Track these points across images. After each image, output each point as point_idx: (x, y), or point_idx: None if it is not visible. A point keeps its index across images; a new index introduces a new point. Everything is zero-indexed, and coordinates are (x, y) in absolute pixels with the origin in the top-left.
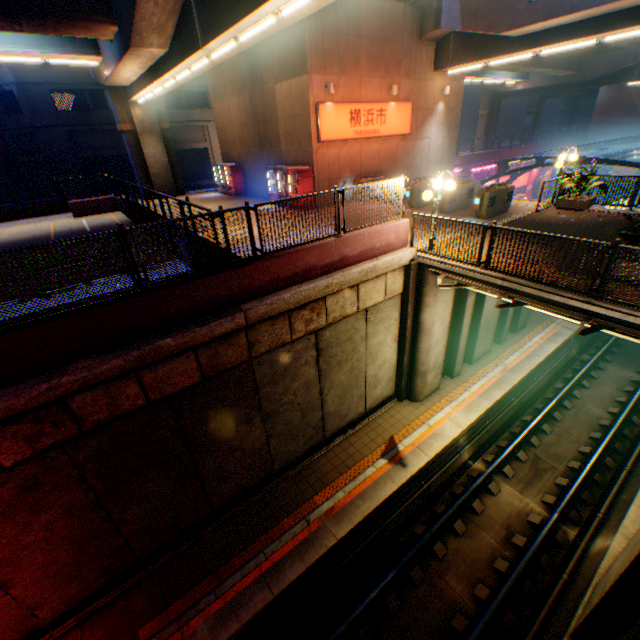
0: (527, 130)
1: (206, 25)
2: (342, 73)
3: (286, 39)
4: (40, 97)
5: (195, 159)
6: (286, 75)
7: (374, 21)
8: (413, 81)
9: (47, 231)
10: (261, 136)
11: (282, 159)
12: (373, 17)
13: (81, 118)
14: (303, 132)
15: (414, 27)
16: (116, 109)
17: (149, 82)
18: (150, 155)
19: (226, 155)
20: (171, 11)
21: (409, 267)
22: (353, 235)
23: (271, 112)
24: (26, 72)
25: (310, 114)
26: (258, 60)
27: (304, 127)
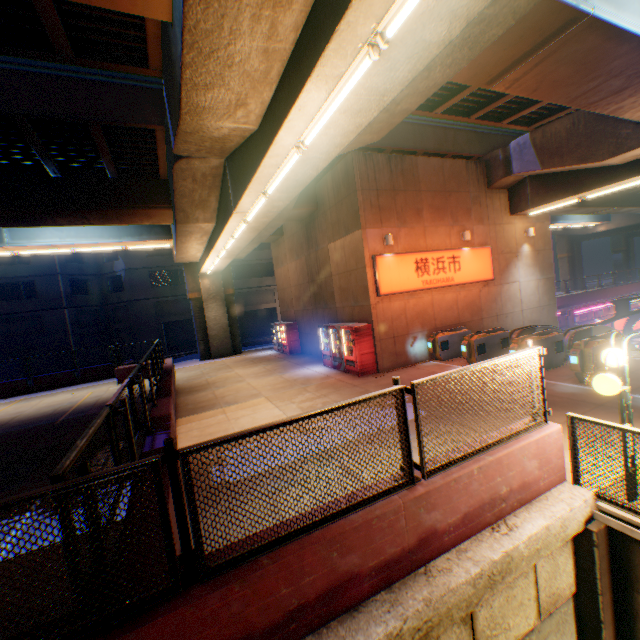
0: (619, 266)
1: (235, 187)
2: (401, 224)
3: (338, 202)
4: (140, 277)
5: (265, 316)
6: (339, 233)
7: (433, 176)
8: (487, 225)
9: (74, 402)
10: (315, 293)
11: (336, 315)
12: (432, 173)
13: (169, 290)
14: (358, 285)
15: (479, 178)
16: (187, 280)
17: (207, 254)
18: (211, 317)
19: (284, 313)
20: (211, 185)
21: (586, 535)
22: (444, 477)
23: (325, 269)
24: (135, 261)
25: (365, 266)
26: (313, 226)
27: (359, 280)
